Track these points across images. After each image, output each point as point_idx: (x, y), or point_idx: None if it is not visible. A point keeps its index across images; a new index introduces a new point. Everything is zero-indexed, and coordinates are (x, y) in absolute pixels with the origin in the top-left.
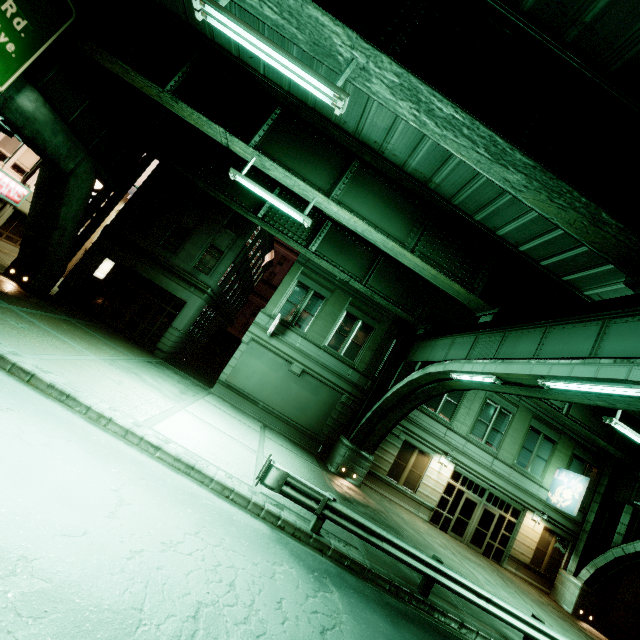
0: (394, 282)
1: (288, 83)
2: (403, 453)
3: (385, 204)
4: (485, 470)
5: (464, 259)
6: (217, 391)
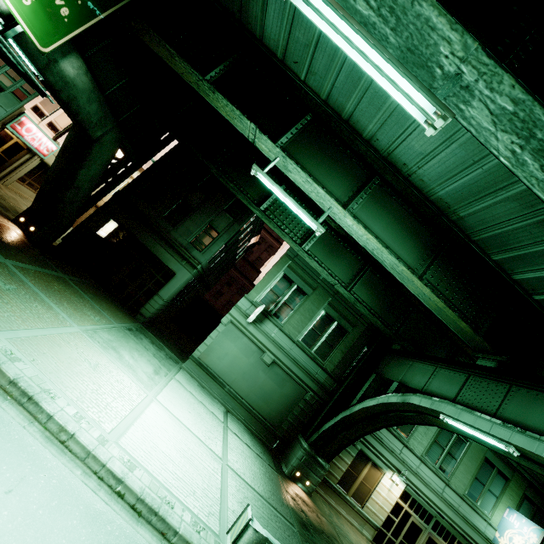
0: (377, 293)
1: (327, 92)
2: (356, 463)
3: (399, 225)
4: (435, 496)
5: (471, 295)
6: (188, 367)
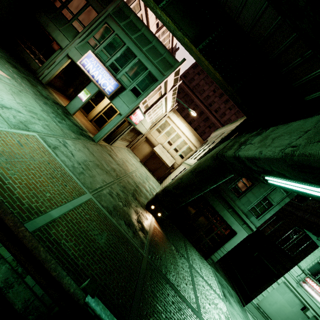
0: None
1: None
2: None
3: None
4: None
5: None
6: (248, 308)
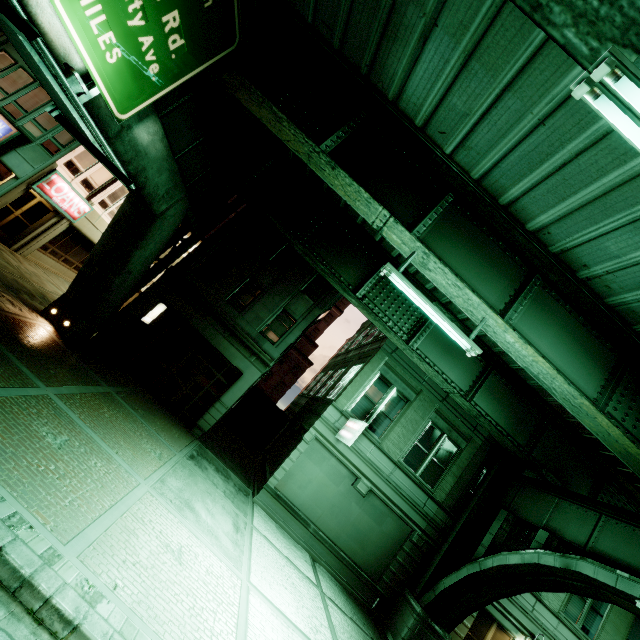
0: (504, 403)
1: (483, 171)
2: (478, 625)
3: (570, 340)
4: None
5: None
6: (261, 500)
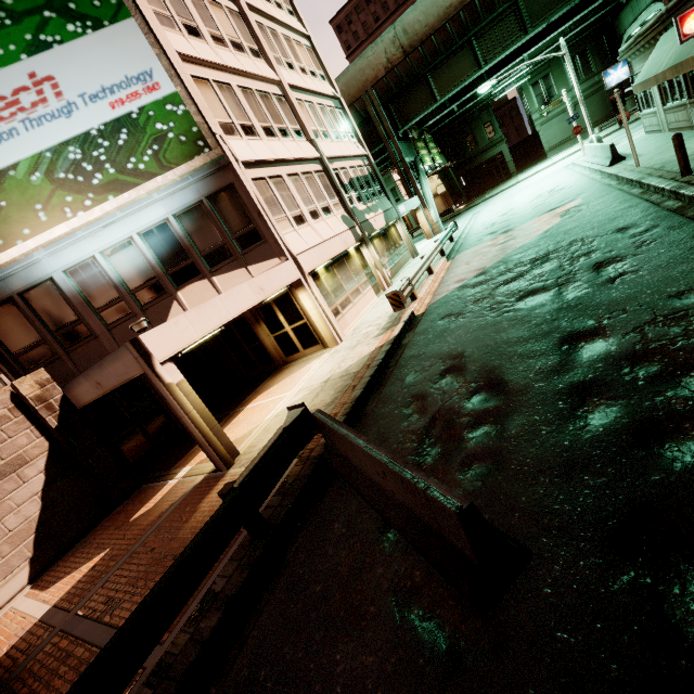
0: None
1: None
2: None
3: None
4: None
5: None
6: (550, 155)
